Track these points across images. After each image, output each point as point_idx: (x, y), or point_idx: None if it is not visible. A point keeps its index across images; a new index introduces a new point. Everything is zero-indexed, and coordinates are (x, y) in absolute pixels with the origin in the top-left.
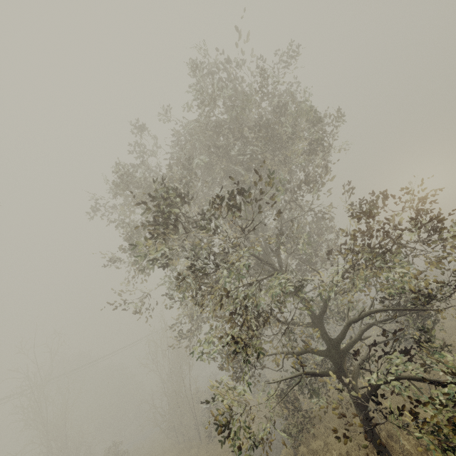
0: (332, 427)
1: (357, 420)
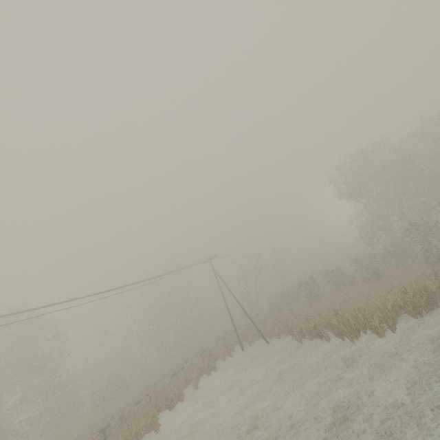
0: None
1: None
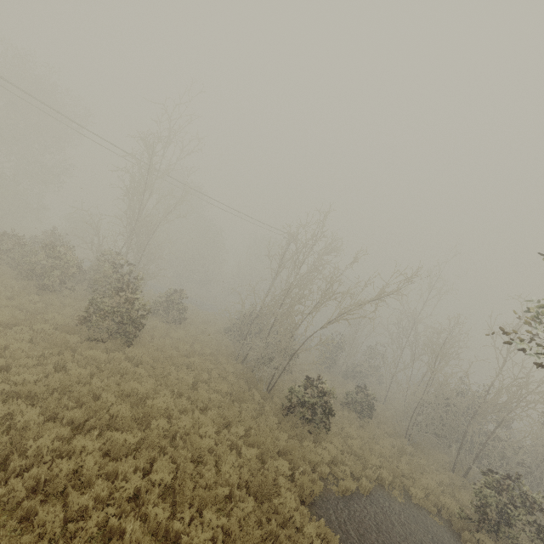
0: None
1: None
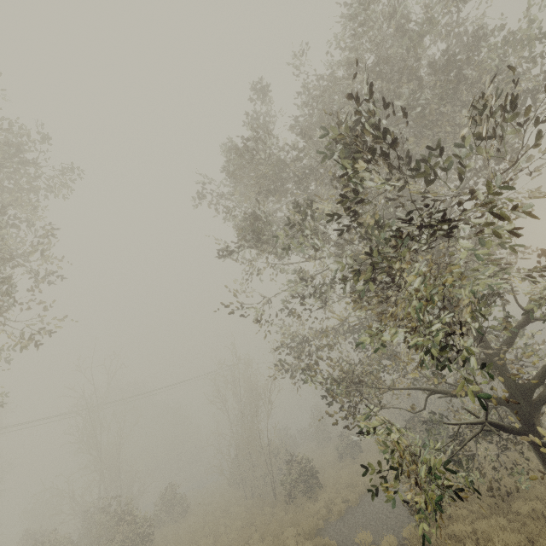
0: (476, 511)
1: (525, 507)
